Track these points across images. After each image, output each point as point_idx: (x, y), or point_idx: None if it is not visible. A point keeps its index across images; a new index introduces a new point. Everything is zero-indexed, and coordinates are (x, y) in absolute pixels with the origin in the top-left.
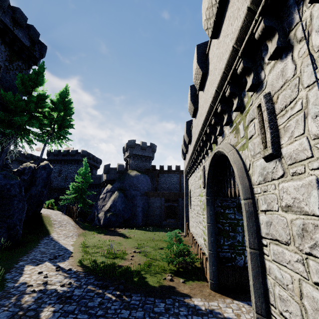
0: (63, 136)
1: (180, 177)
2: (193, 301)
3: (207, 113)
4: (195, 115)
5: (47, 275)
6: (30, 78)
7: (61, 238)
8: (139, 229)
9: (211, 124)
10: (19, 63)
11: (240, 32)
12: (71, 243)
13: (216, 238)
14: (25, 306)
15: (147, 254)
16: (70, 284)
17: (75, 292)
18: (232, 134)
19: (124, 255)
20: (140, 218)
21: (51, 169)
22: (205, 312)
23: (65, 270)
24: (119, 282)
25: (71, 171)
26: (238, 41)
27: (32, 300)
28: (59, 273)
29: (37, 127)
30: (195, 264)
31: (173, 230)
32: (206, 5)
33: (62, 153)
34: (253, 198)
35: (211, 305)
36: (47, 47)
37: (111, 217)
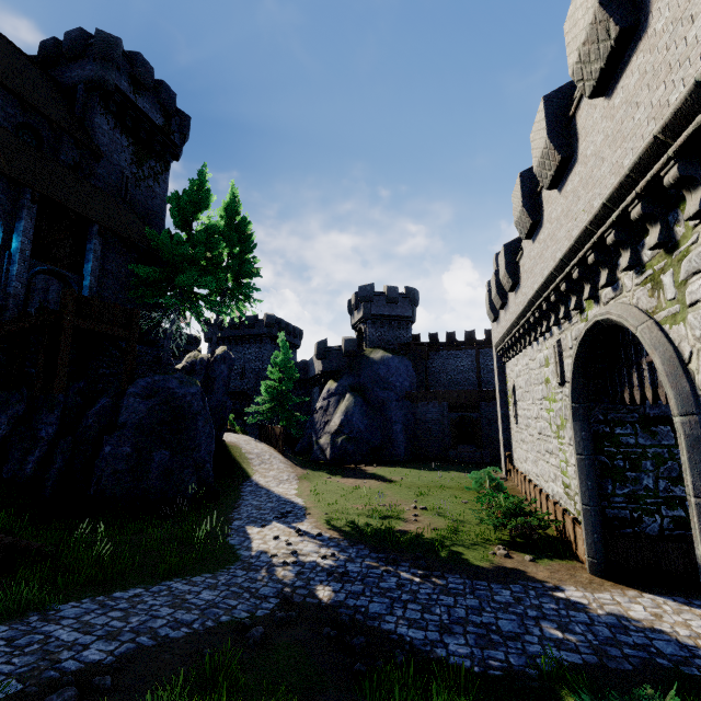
0: (246, 296)
1: (476, 356)
2: (562, 590)
3: (576, 241)
4: (532, 235)
5: (288, 541)
6: (185, 195)
7: (272, 484)
8: (404, 465)
9: (583, 262)
10: (151, 163)
11: (676, 116)
12: (293, 493)
13: (596, 481)
14: (287, 582)
15: (442, 512)
16: (334, 556)
17: (349, 567)
18: (641, 289)
19: (400, 513)
20: (401, 445)
21: (232, 361)
22: (589, 607)
23: (313, 536)
24: (414, 556)
25: (250, 358)
26: (667, 129)
27: (292, 575)
28: (305, 540)
29: (212, 287)
30: (545, 531)
31: (475, 467)
32: (582, 38)
33: (229, 324)
34: (700, 412)
35: (599, 597)
36: (190, 118)
37: (345, 444)
